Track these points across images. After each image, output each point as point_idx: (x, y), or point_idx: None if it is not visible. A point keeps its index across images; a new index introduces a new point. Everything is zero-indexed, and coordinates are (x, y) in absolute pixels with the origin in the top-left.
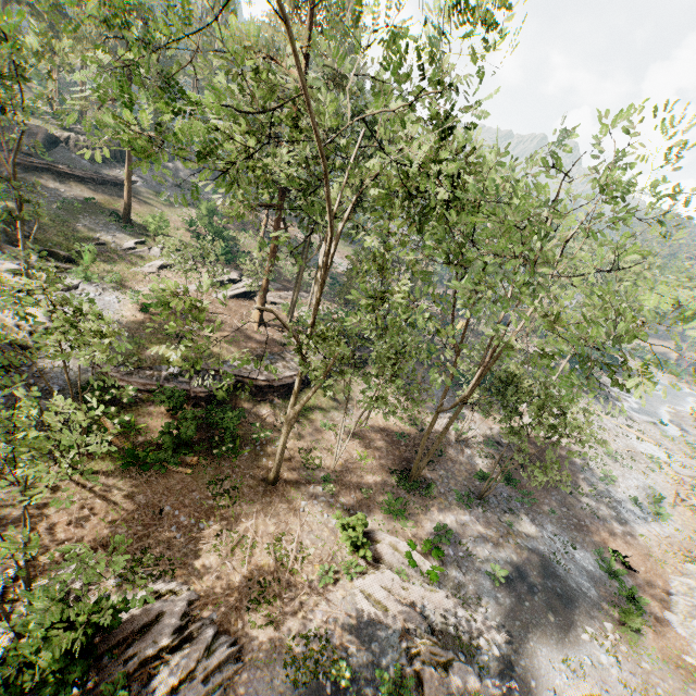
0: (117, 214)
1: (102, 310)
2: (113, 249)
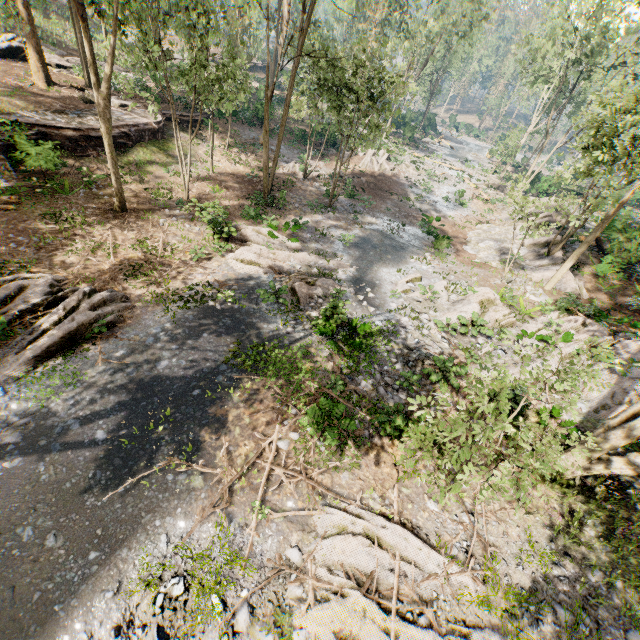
0: None
1: None
2: None
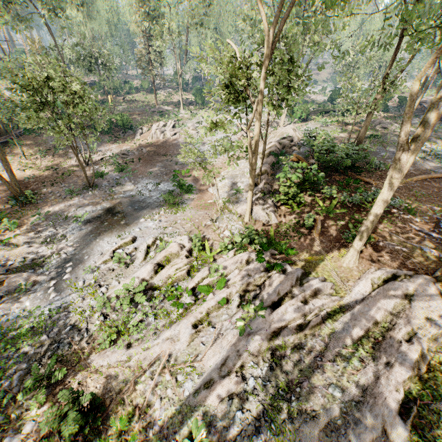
0: None
1: None
2: None
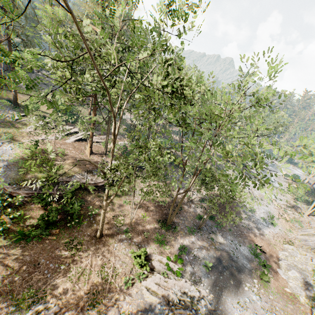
0: (10, 101)
1: (2, 154)
2: (8, 120)
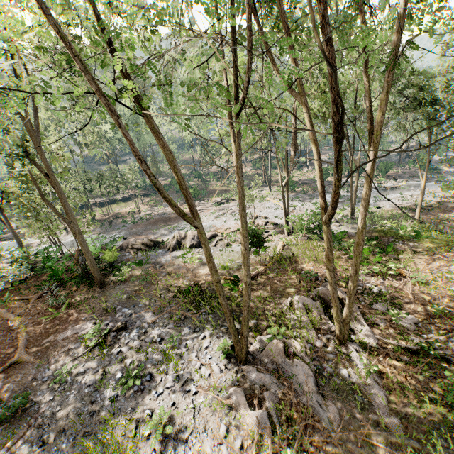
0: None
1: None
2: None
